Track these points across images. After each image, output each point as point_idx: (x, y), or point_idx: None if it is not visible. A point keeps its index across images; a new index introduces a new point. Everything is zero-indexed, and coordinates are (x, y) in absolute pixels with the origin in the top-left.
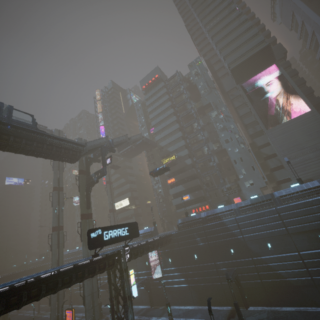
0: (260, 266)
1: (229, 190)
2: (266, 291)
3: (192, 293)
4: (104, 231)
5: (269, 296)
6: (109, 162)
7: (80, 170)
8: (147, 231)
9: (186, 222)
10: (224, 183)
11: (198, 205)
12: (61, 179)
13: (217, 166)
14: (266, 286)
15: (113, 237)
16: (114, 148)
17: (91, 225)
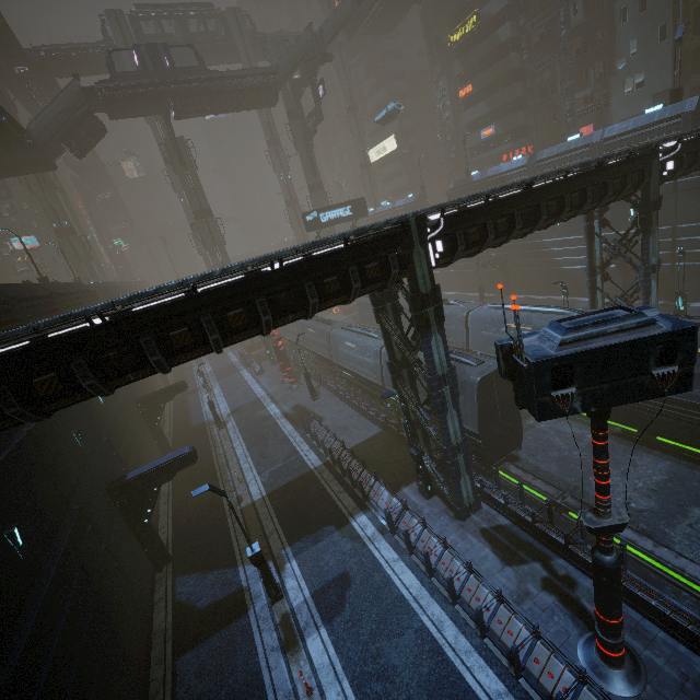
0: (537, 251)
1: (587, 103)
2: (536, 280)
3: (457, 280)
4: (320, 214)
5: (538, 285)
6: (322, 93)
7: (288, 112)
8: (409, 201)
9: (458, 188)
10: (569, 91)
11: (508, 147)
12: (273, 124)
13: (568, 40)
14: (537, 275)
15: (332, 219)
16: (337, 35)
17: (324, 200)
